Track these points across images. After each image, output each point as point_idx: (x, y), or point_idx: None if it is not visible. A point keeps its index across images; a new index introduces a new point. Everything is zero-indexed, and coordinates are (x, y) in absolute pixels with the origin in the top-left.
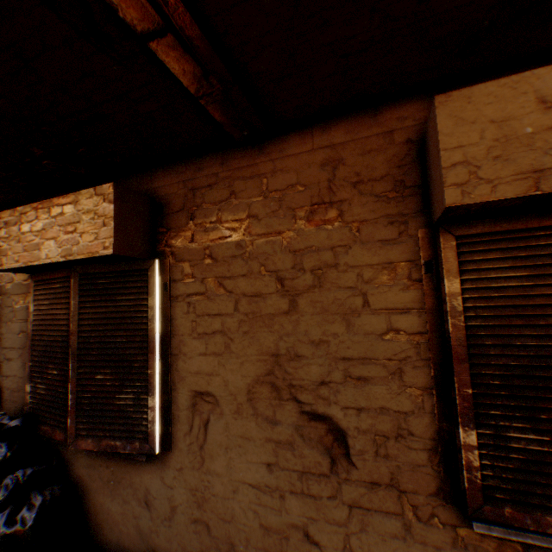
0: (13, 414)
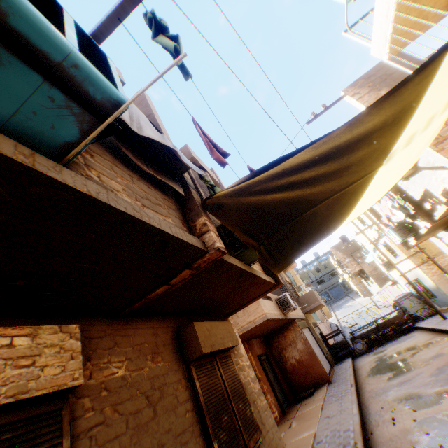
0: None
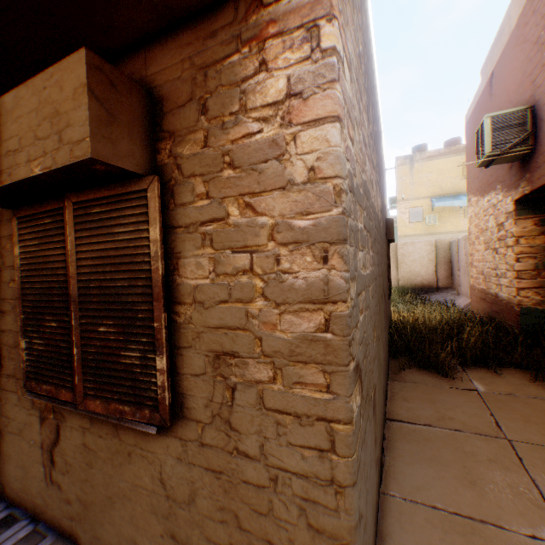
0: None
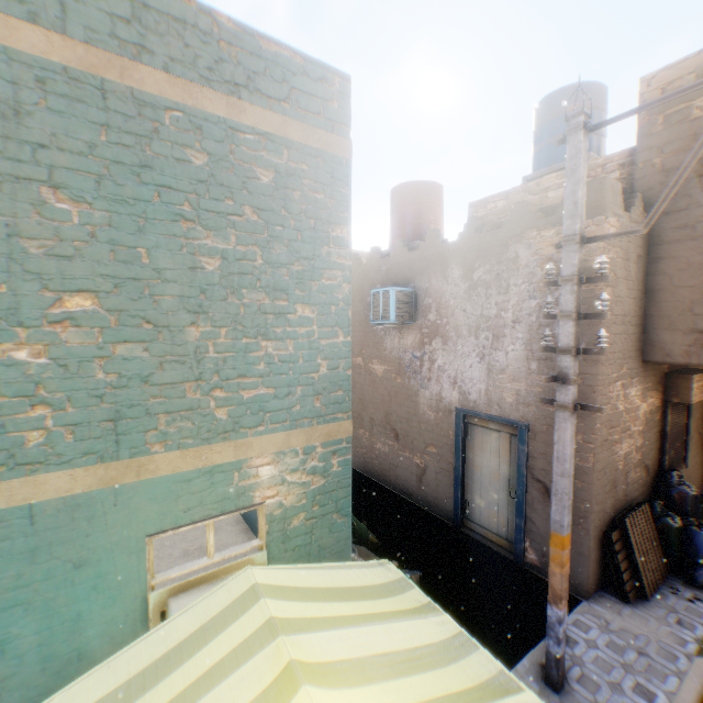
0: (650, 477)
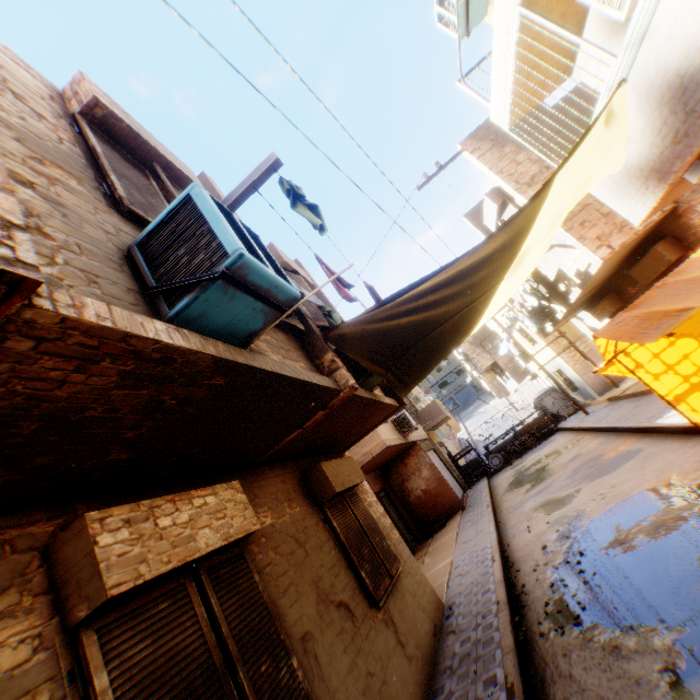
0: None
